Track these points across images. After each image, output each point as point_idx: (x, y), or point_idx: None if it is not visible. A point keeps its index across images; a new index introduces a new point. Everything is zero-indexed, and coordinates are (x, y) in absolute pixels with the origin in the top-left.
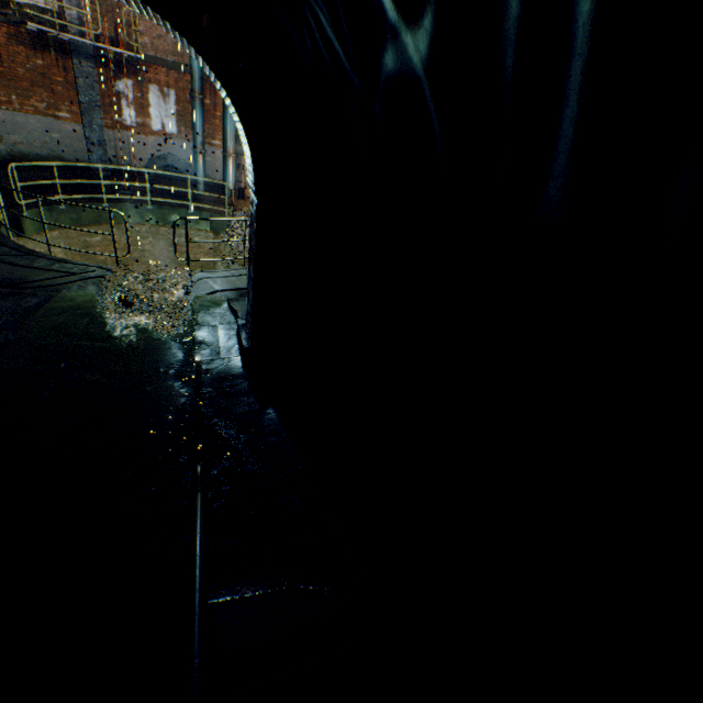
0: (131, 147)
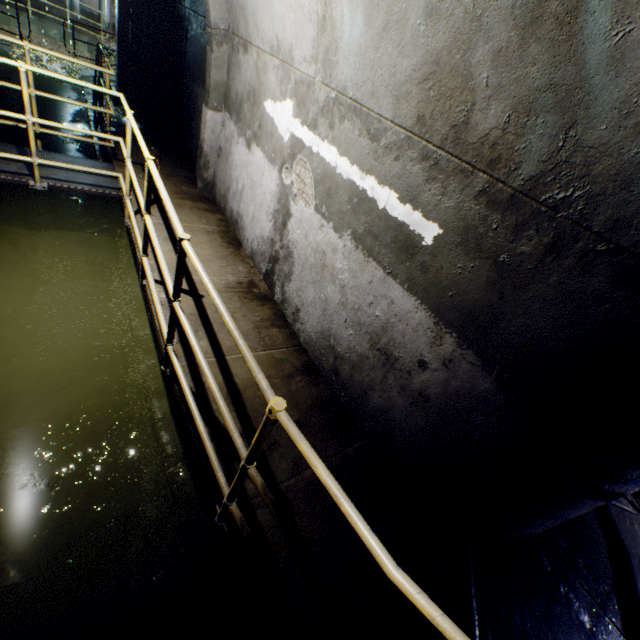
0: None
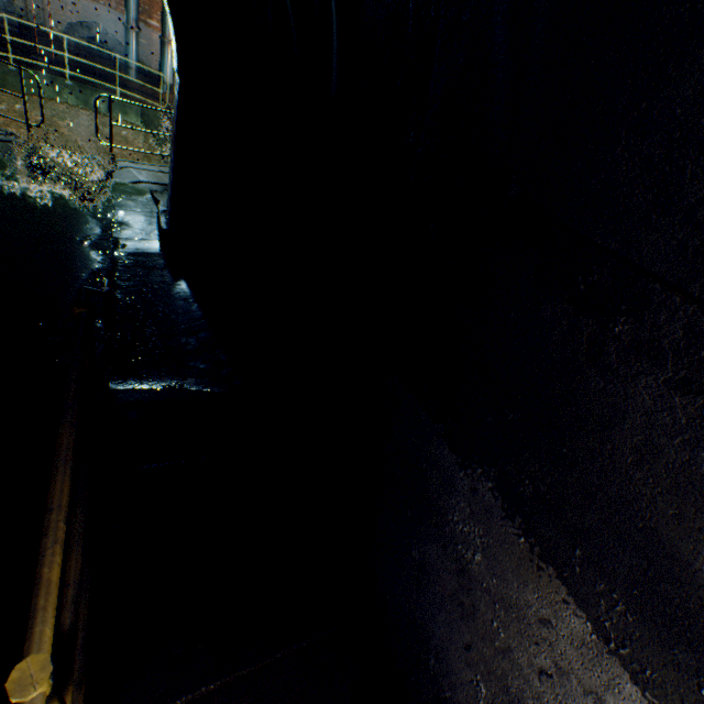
0: (45, 3)
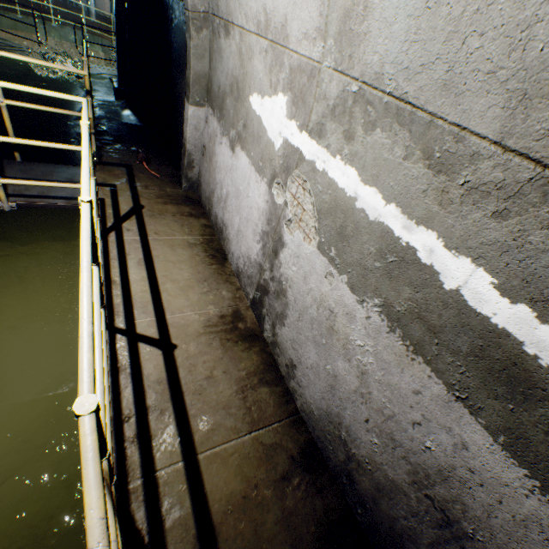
0: None
